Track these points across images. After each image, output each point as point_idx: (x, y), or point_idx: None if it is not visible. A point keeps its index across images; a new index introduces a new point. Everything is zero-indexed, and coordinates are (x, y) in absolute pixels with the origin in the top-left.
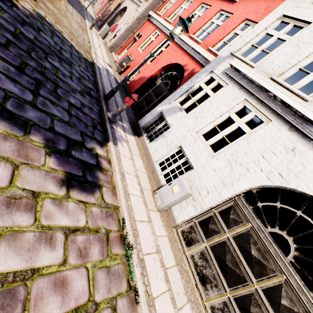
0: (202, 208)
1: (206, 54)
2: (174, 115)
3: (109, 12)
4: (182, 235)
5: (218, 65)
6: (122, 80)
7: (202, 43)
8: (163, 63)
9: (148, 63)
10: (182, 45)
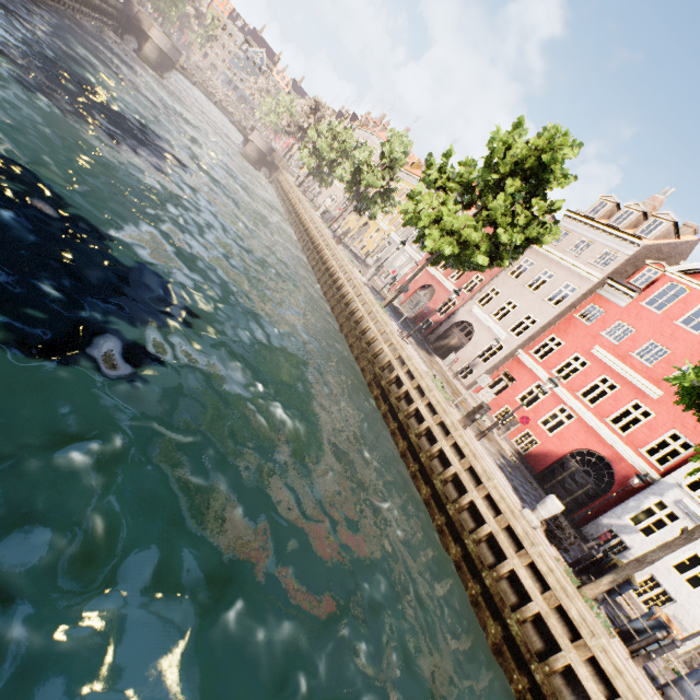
0: (699, 641)
1: (640, 462)
2: (630, 535)
3: (437, 318)
4: (685, 664)
5: (665, 491)
6: (510, 446)
7: (625, 438)
8: (575, 444)
9: (547, 433)
10: (597, 430)
